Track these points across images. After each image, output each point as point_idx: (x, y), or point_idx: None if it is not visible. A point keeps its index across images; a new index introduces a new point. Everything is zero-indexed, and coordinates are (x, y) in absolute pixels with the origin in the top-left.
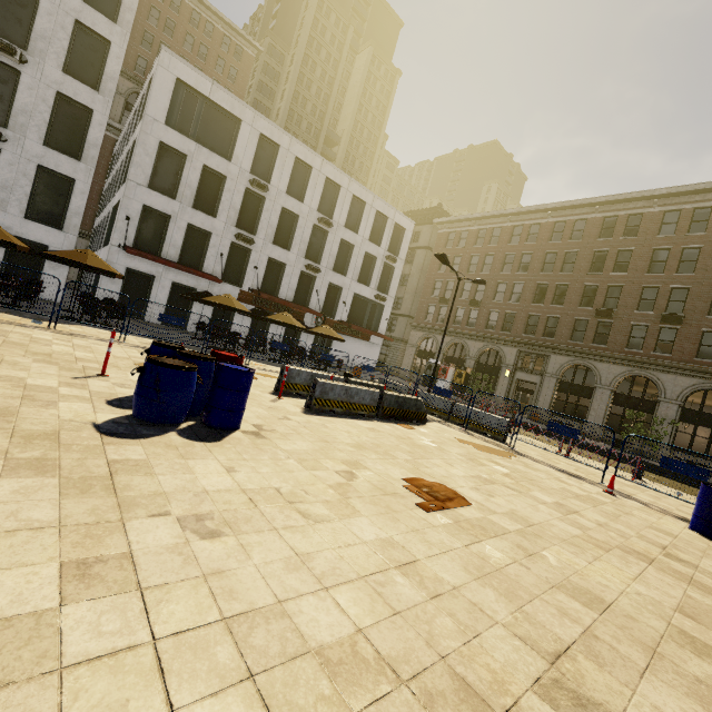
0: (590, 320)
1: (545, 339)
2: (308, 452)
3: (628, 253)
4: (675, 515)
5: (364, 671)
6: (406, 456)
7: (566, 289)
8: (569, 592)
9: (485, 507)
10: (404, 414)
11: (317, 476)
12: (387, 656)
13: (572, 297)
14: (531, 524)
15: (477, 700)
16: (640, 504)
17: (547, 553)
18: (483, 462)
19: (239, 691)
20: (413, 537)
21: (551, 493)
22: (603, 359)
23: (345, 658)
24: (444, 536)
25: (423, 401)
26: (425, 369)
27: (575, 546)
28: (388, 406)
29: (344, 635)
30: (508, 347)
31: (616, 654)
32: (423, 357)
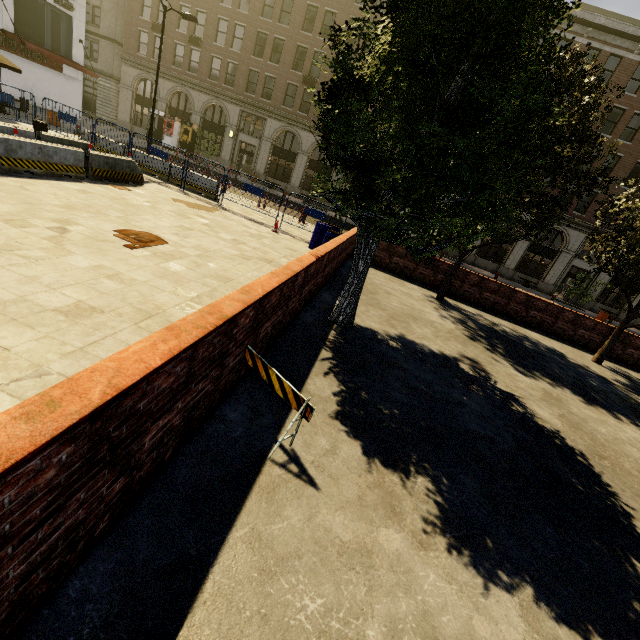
0: (299, 87)
1: (264, 101)
2: (12, 213)
3: (333, 16)
4: (307, 241)
5: (84, 312)
6: (119, 214)
7: (283, 46)
8: (213, 278)
9: (179, 245)
10: (118, 176)
11: (29, 232)
12: (98, 307)
13: (287, 57)
14: (208, 251)
15: (145, 313)
16: (290, 237)
17: (211, 264)
18: (190, 216)
19: (10, 324)
20: (119, 263)
21: (233, 234)
22: (305, 128)
23: (72, 310)
24: (142, 261)
25: (141, 161)
26: (148, 121)
27: (231, 260)
28: (98, 168)
29: (70, 303)
30: (232, 105)
31: (223, 294)
32: (143, 105)
